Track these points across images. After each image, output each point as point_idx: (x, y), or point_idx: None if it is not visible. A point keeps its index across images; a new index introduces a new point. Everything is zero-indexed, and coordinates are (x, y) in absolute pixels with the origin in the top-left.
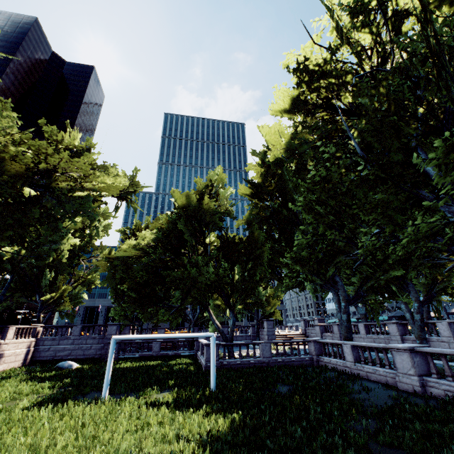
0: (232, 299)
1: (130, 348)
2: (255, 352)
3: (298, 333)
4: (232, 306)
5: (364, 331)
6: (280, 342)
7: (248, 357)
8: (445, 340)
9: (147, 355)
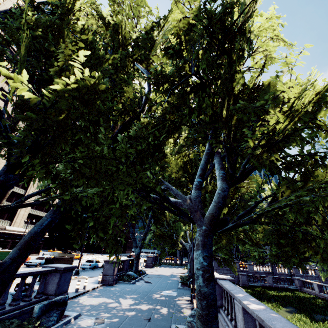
0: None
1: (253, 279)
2: None
3: None
4: None
5: None
6: None
7: None
8: None
9: (265, 285)
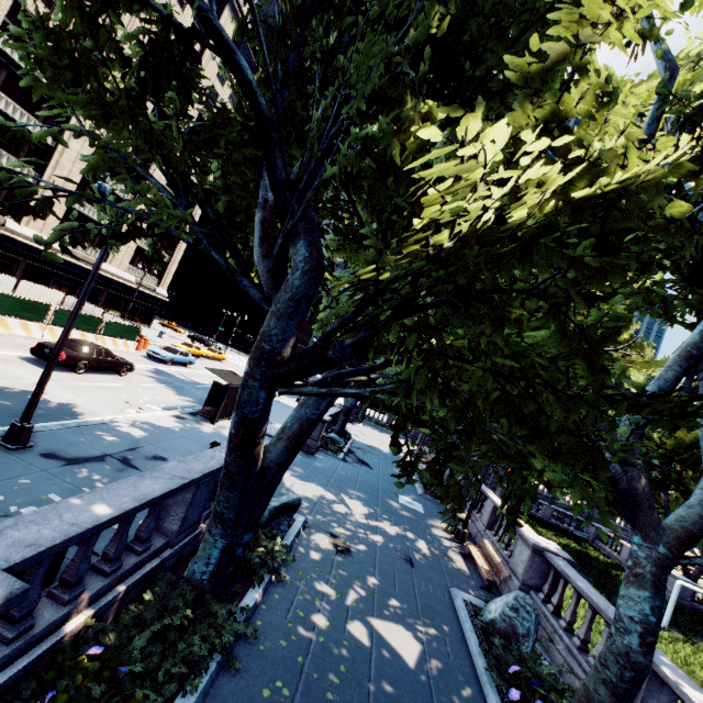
0: None
1: None
2: None
3: None
4: None
5: None
6: None
7: None
8: None
9: (536, 515)
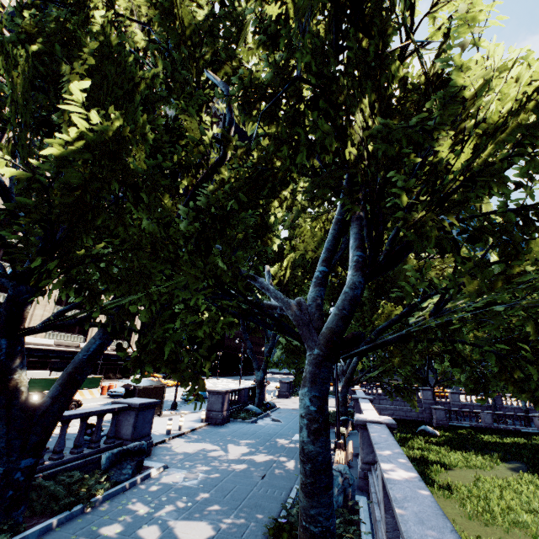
0: None
1: (456, 416)
2: None
3: None
4: None
5: None
6: None
7: None
8: None
9: (478, 425)
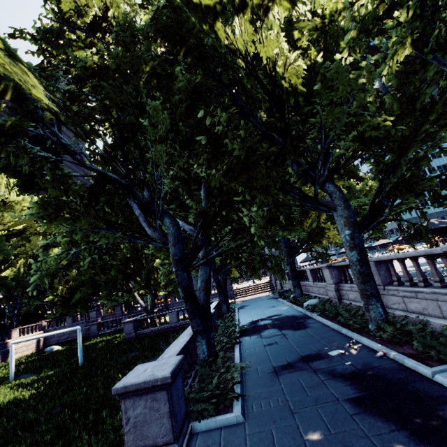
0: (159, 277)
1: (107, 326)
2: (165, 321)
3: (264, 282)
4: (150, 287)
5: (287, 278)
6: (184, 309)
7: (160, 325)
8: (311, 285)
9: (120, 328)
